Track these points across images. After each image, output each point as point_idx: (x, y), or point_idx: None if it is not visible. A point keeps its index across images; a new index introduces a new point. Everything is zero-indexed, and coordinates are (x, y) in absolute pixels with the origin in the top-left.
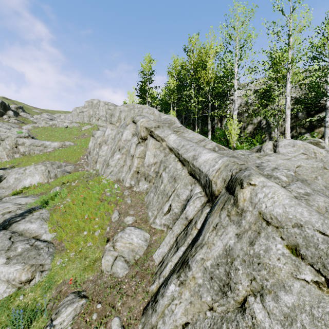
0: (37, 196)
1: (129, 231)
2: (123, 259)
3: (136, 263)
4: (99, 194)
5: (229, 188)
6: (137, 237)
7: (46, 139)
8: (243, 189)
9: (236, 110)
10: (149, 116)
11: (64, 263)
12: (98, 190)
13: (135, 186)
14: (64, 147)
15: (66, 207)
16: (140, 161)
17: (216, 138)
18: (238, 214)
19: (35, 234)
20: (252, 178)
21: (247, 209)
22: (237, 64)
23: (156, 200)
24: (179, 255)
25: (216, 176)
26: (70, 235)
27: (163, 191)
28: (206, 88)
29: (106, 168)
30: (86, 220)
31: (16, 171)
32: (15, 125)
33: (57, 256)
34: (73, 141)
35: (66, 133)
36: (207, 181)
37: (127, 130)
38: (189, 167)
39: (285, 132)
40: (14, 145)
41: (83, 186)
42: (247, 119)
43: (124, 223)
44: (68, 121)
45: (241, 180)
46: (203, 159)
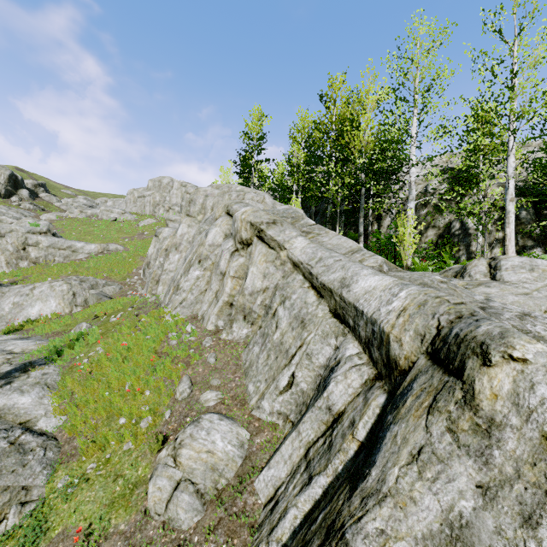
0: (46, 337)
1: (208, 424)
2: (193, 489)
3: (219, 497)
4: (157, 341)
5: (439, 359)
6: (224, 439)
7: (78, 238)
8: (490, 368)
9: (412, 201)
10: (256, 206)
11: (71, 488)
12: (156, 335)
13: (225, 330)
14: (106, 252)
15: (93, 365)
16: (237, 284)
17: (371, 249)
18: (479, 430)
19: (24, 418)
20: (515, 343)
21: (505, 421)
22: (418, 119)
23: (263, 360)
24: (315, 496)
25: (398, 324)
26: (91, 424)
27: (278, 344)
28: (361, 159)
29: (173, 293)
30: (126, 393)
31: (18, 290)
32: (29, 213)
33: (61, 468)
34: (122, 243)
35: (112, 230)
36: (377, 333)
37: (216, 228)
38: (332, 300)
39: (504, 244)
40: (21, 246)
41: (128, 324)
42: (426, 218)
43: (199, 404)
44: (117, 210)
45: (484, 345)
46: (364, 287)
